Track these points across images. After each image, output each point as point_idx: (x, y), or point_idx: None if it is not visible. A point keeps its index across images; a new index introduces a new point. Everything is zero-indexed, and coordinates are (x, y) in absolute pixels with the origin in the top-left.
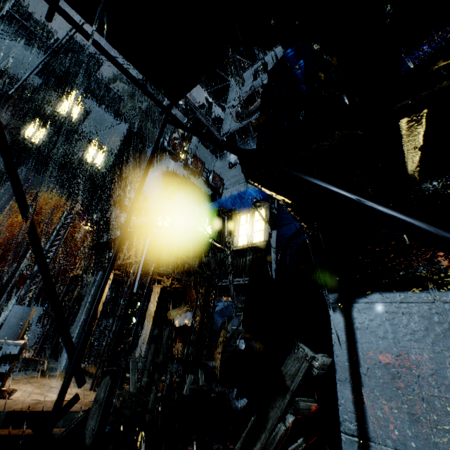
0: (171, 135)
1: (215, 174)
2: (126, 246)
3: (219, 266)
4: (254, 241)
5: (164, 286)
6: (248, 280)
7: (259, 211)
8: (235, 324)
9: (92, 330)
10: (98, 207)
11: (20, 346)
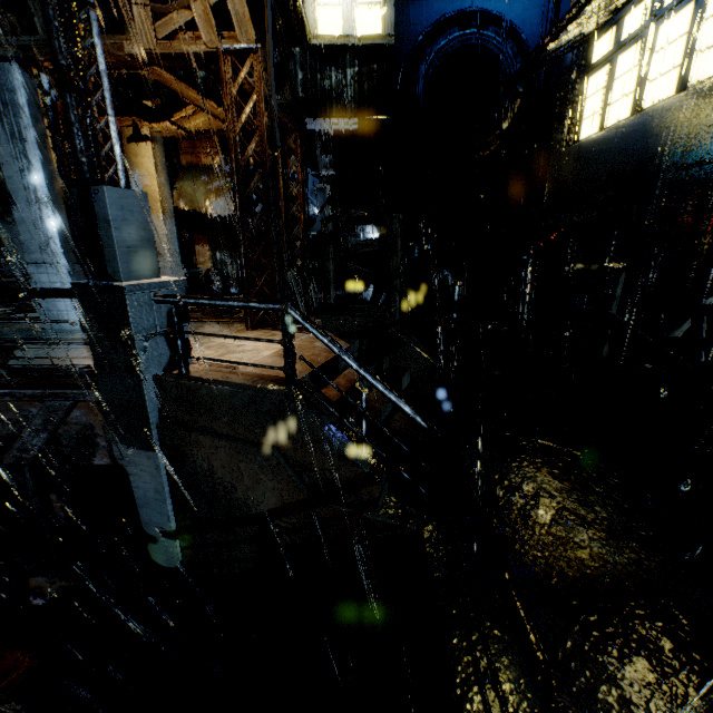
0: None
1: None
2: None
3: (277, 83)
4: (359, 30)
5: (176, 127)
6: (358, 125)
7: None
8: (318, 204)
9: None
10: None
11: (185, 286)
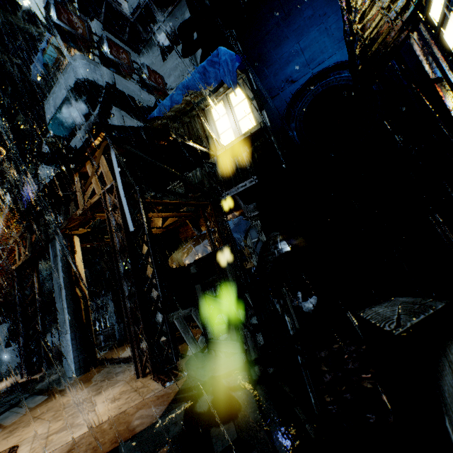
0: (55, 1)
1: (149, 69)
2: (77, 184)
3: (209, 181)
4: (243, 132)
5: (154, 229)
6: (257, 179)
7: (239, 84)
8: (255, 236)
9: (88, 313)
10: (4, 185)
11: None
